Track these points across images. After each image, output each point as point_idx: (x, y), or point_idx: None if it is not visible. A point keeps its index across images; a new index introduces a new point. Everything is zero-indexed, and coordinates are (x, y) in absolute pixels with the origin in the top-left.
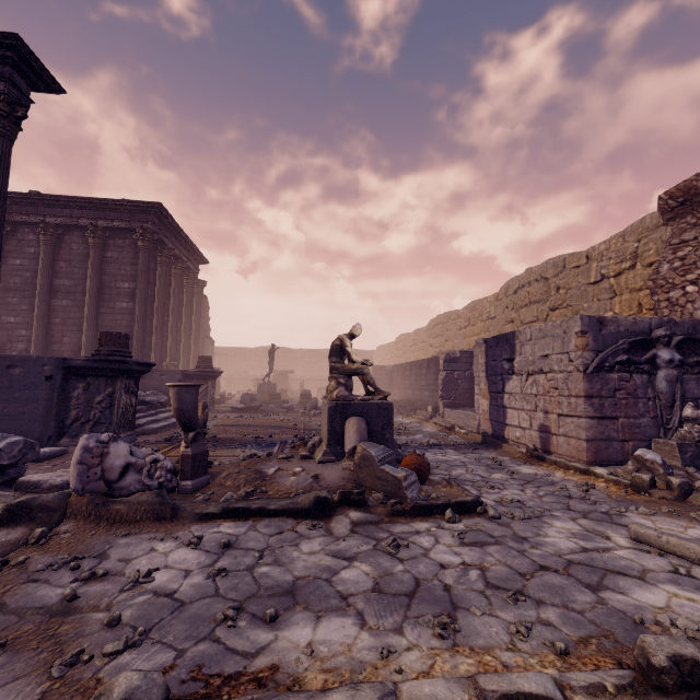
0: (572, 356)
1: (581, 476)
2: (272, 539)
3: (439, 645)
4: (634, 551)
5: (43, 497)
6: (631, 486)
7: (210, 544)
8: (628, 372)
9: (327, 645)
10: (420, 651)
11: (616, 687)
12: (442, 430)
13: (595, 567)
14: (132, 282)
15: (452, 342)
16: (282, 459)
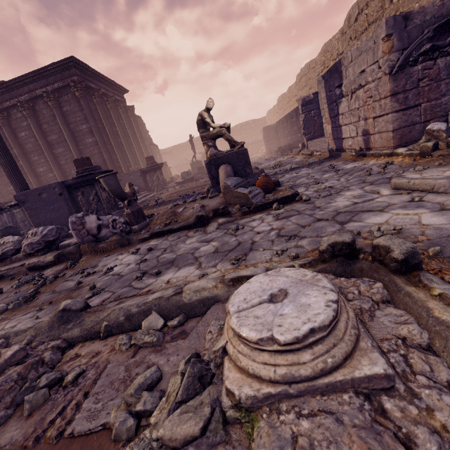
0: (380, 62)
1: (387, 158)
2: (173, 242)
3: (230, 268)
4: (390, 196)
5: (67, 249)
6: (420, 154)
7: (143, 251)
8: (432, 59)
9: (177, 278)
10: (220, 272)
11: (300, 265)
12: (306, 157)
13: (354, 211)
14: (87, 123)
15: (314, 89)
16: (191, 203)
